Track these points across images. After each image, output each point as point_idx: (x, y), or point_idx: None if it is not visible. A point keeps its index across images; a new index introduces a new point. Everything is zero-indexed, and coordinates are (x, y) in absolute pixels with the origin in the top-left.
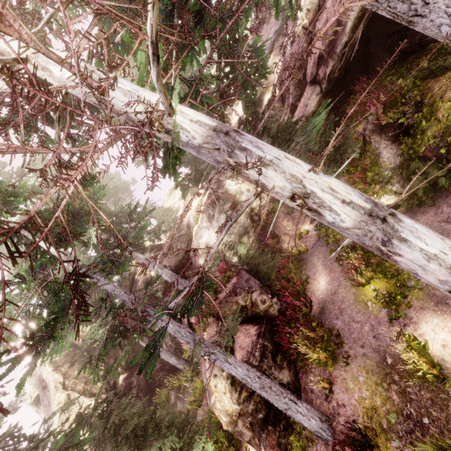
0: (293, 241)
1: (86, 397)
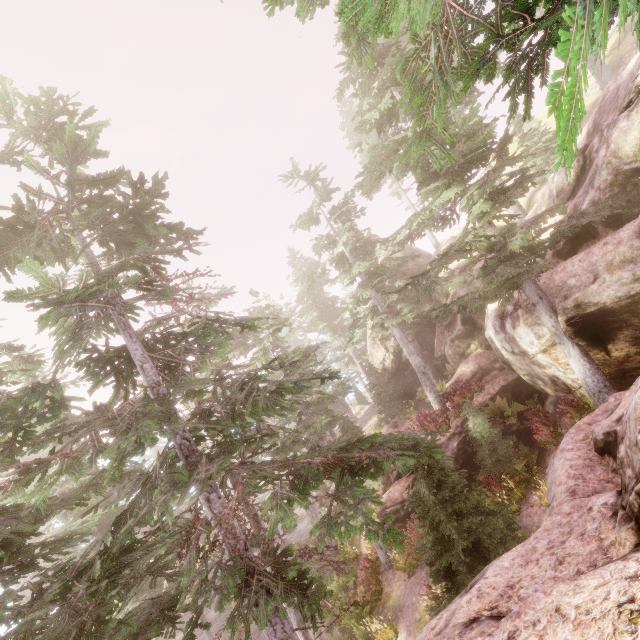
0: None
1: (382, 347)
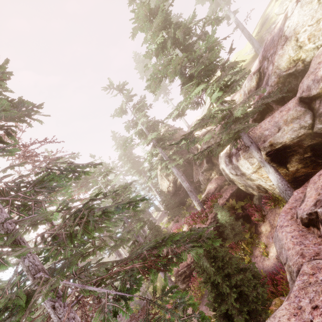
0: (266, 237)
1: (166, 179)
